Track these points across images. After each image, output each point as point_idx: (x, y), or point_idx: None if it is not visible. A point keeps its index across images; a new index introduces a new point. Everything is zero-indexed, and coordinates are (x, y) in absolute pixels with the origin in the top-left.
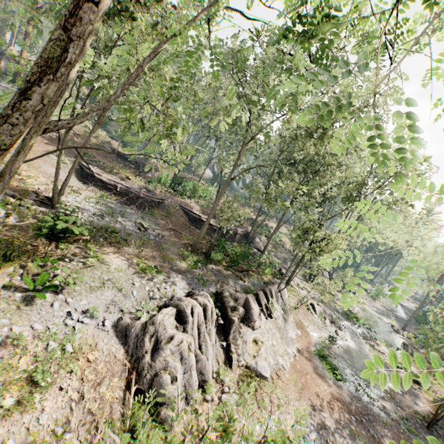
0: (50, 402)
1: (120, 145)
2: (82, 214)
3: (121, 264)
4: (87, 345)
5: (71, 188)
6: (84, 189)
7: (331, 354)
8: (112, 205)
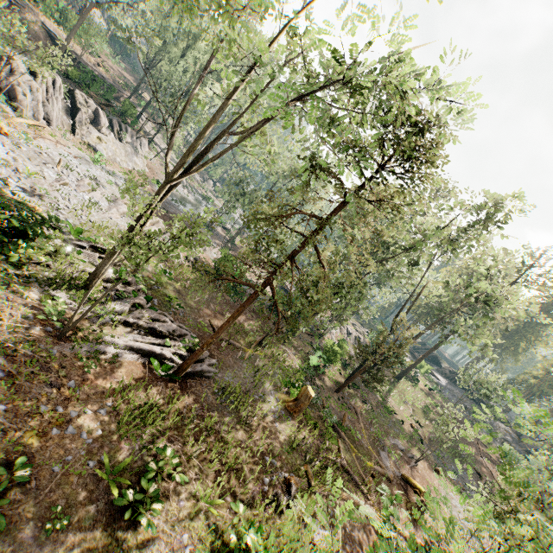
0: None
1: None
2: None
3: None
4: None
5: None
6: None
7: None
8: None
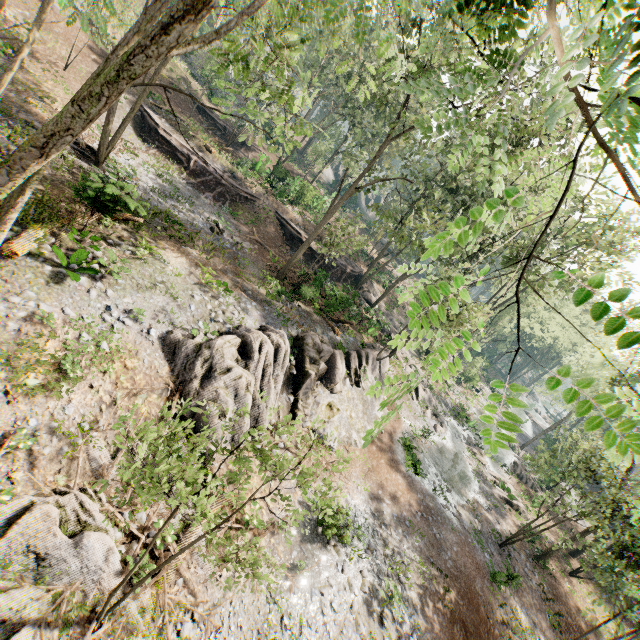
0: (78, 396)
1: (205, 93)
2: (137, 187)
3: (181, 268)
4: (127, 349)
5: (125, 143)
6: (142, 150)
7: (419, 448)
8: (179, 185)
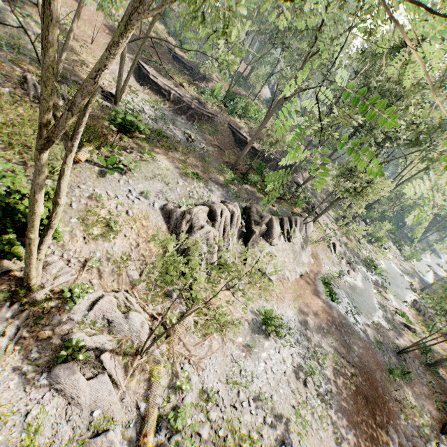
0: (119, 241)
1: (177, 44)
2: None
3: (169, 165)
4: (142, 215)
5: (130, 88)
6: (141, 91)
7: (335, 285)
8: (164, 112)
